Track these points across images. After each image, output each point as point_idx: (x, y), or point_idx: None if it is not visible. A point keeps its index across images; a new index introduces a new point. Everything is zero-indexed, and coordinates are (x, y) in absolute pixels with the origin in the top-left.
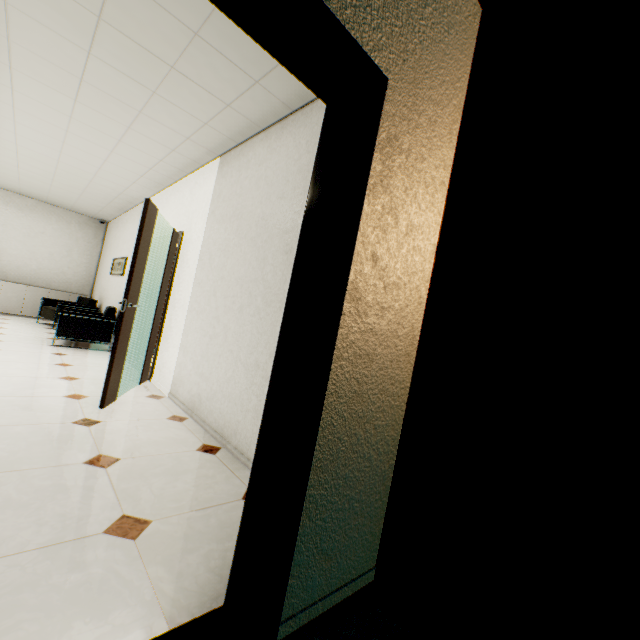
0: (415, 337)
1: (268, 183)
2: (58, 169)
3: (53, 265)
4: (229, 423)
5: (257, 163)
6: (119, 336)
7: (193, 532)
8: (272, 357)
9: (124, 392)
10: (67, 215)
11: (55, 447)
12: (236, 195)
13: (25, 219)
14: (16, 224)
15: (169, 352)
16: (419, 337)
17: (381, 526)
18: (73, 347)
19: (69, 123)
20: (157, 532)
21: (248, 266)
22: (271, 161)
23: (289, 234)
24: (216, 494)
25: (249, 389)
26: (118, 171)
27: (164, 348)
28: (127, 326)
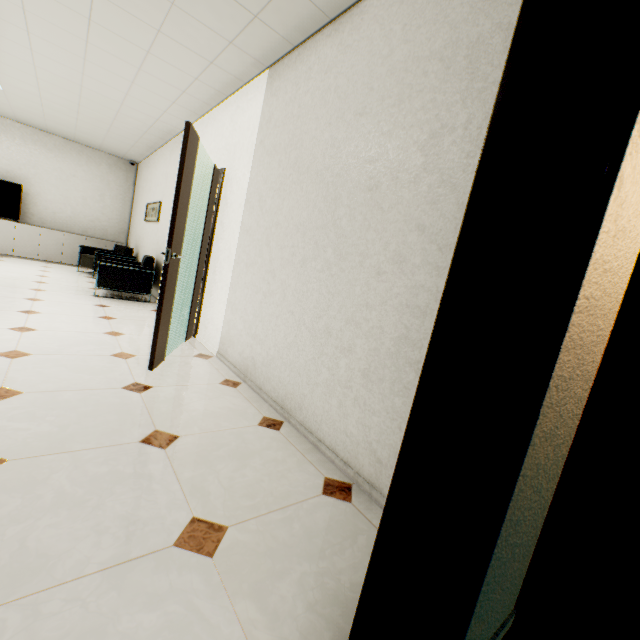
0: (613, 315)
1: (340, 96)
2: (82, 98)
3: (87, 211)
4: (292, 395)
5: (322, 70)
6: (164, 292)
7: (277, 545)
8: (349, 324)
9: (171, 350)
10: (96, 156)
11: (107, 420)
12: (292, 117)
13: (55, 160)
14: (47, 166)
15: (214, 308)
16: (616, 315)
17: (527, 564)
18: (114, 298)
19: (88, 29)
20: (236, 545)
21: (312, 209)
22: (344, 64)
23: (374, 164)
24: (292, 487)
25: (317, 359)
26: (147, 97)
27: (208, 303)
28: (172, 280)
